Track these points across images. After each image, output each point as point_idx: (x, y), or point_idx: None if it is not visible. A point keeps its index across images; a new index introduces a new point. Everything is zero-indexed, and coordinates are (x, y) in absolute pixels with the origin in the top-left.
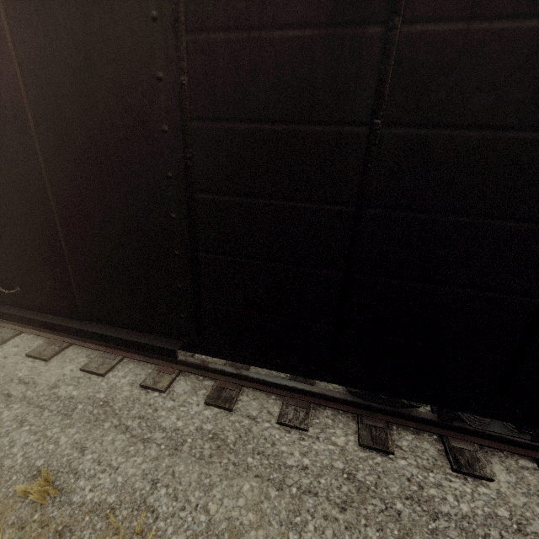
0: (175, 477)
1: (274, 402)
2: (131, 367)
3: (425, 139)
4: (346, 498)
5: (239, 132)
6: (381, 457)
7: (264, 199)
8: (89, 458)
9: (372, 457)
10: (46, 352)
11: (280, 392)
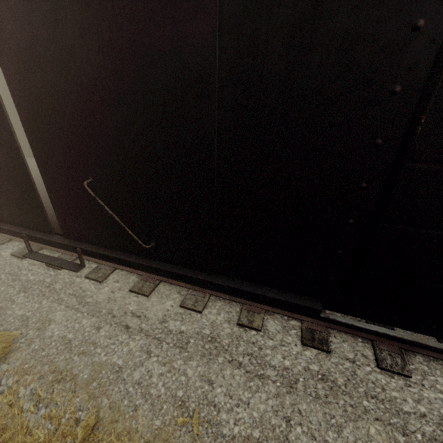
0: (303, 415)
1: (364, 345)
2: (220, 305)
3: None
4: None
5: None
6: None
7: None
8: (220, 391)
9: None
10: (145, 288)
11: (368, 336)
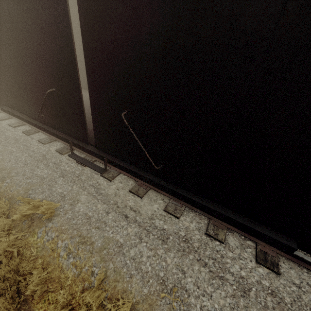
0: None
1: (309, 276)
2: (192, 215)
3: None
4: None
5: None
6: None
7: None
8: (190, 281)
9: None
10: (140, 192)
11: None
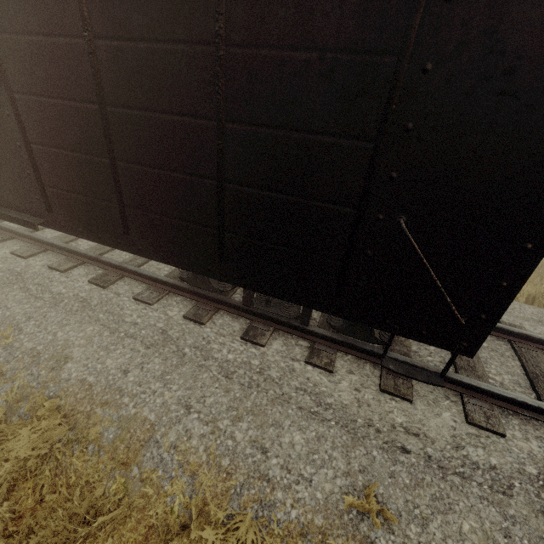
0: (46, 317)
1: (142, 288)
2: (49, 256)
3: (119, 49)
4: (154, 343)
5: (22, 43)
6: (194, 325)
7: (51, 99)
8: None
9: (187, 324)
10: None
11: (148, 282)
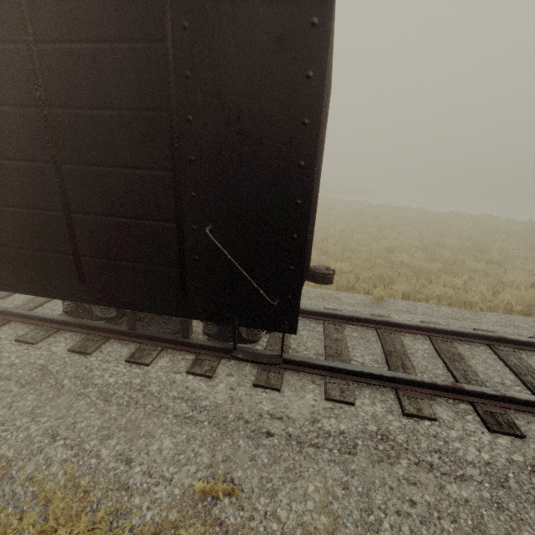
0: None
1: (28, 329)
2: None
3: None
4: (31, 381)
5: None
6: (79, 357)
7: None
8: None
9: (71, 356)
10: None
11: (37, 322)
